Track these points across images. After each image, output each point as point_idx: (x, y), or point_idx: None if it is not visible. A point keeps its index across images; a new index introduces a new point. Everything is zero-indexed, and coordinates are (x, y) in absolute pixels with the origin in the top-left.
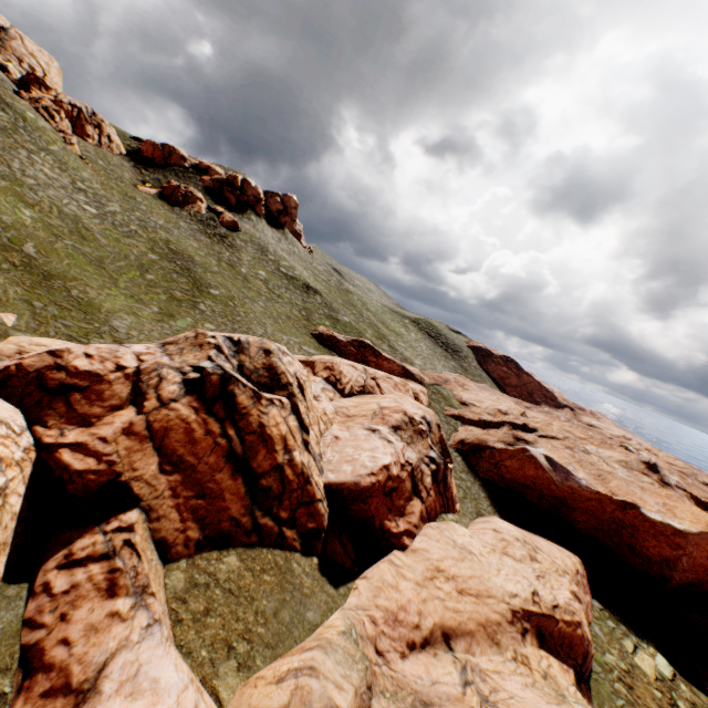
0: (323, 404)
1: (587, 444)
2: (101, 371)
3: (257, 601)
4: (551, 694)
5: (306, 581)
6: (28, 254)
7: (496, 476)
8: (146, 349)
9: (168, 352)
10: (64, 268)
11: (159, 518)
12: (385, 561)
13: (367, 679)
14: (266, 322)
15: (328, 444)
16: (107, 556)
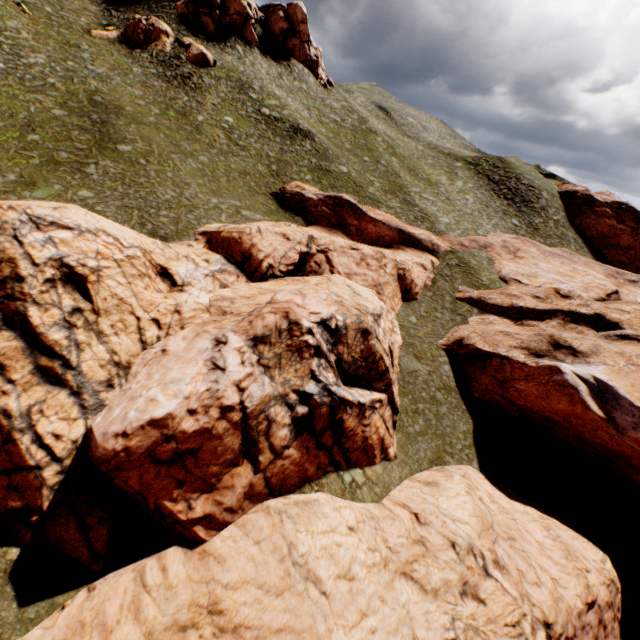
0: (184, 296)
1: None
2: None
3: None
4: None
5: None
6: None
7: (501, 399)
8: None
9: None
10: None
11: None
12: (135, 570)
13: None
14: (191, 182)
15: (147, 360)
16: None
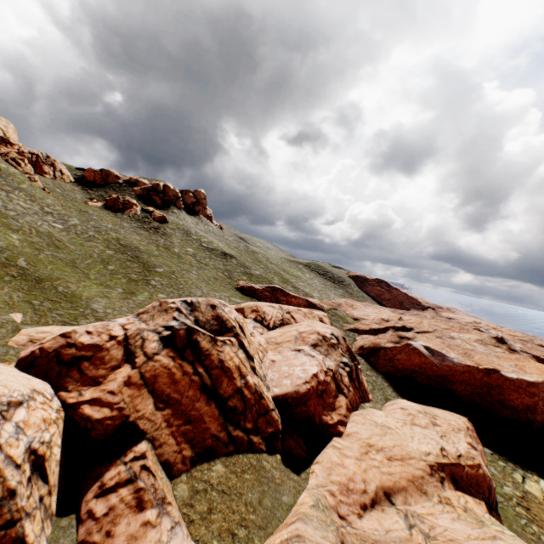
0: (257, 338)
1: (451, 332)
2: (99, 342)
3: (244, 495)
4: (473, 522)
5: (276, 473)
6: (21, 267)
7: (392, 368)
8: (127, 320)
9: (143, 319)
10: (49, 272)
11: (161, 445)
12: (329, 447)
13: (340, 537)
14: (201, 285)
15: (267, 367)
16: (131, 481)
